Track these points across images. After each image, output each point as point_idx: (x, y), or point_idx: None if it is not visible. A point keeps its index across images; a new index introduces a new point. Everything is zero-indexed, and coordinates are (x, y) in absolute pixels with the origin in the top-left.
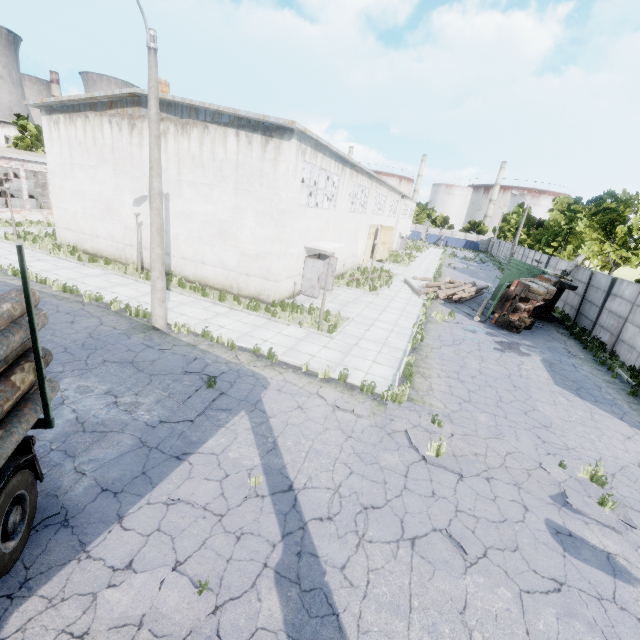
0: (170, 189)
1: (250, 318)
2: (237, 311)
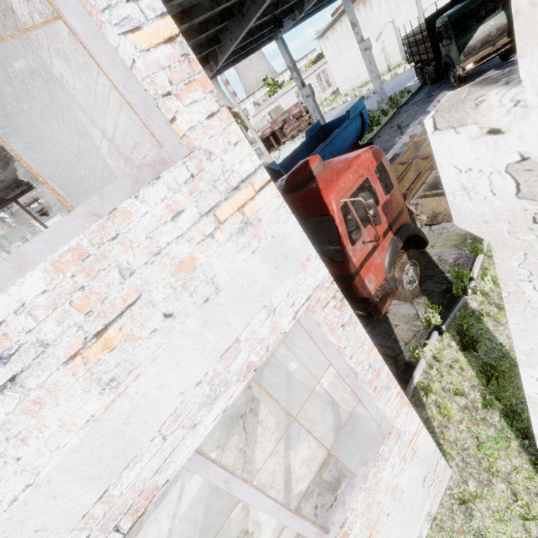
0: (393, 16)
1: None
2: None
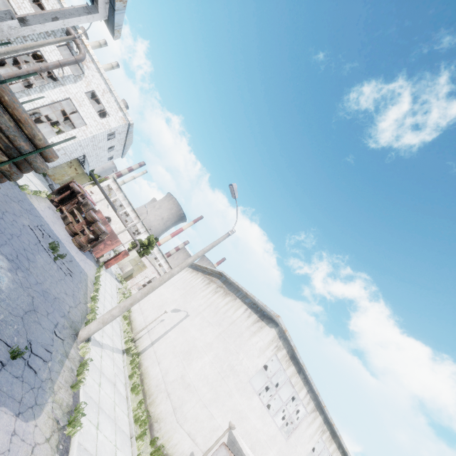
0: (192, 313)
1: (123, 414)
2: (127, 403)
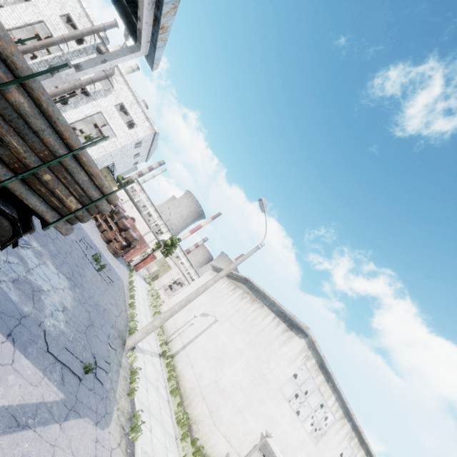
0: (221, 319)
1: (168, 417)
2: (169, 406)
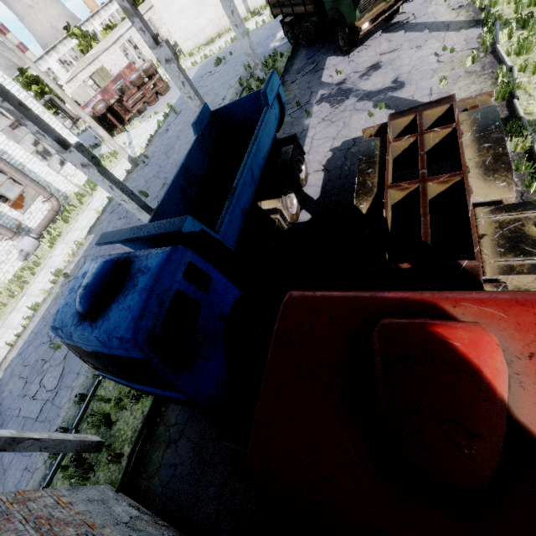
0: None
1: None
2: None
